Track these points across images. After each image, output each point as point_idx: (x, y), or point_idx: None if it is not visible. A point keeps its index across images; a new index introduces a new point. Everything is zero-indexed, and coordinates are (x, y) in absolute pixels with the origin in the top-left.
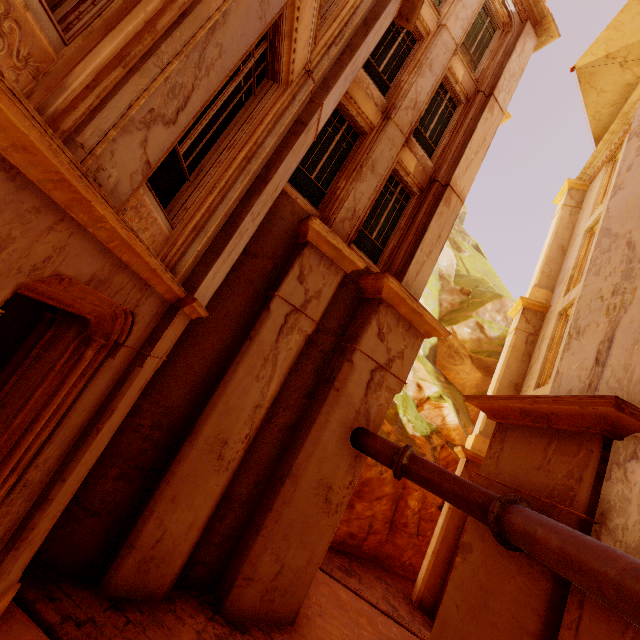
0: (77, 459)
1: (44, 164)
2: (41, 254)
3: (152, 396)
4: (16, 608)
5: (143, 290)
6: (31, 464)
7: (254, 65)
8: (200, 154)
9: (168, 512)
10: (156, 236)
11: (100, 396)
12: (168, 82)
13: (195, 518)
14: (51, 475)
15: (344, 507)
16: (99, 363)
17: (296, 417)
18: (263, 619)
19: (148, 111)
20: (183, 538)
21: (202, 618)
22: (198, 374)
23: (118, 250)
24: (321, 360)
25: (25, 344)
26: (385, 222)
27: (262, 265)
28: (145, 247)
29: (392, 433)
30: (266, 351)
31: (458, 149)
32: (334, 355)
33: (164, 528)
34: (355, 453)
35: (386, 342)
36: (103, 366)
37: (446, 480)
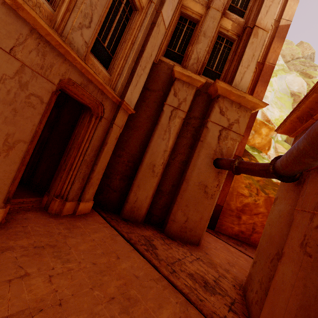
0: (99, 158)
1: (54, 39)
2: (63, 70)
3: (126, 150)
4: (95, 211)
5: (103, 95)
6: (85, 154)
7: (124, 6)
8: (114, 47)
9: (137, 191)
10: (104, 78)
11: (101, 137)
12: (82, 13)
13: (147, 194)
14: (93, 163)
15: (216, 196)
16: (97, 124)
17: (186, 157)
18: (182, 239)
19: (79, 24)
20: (144, 201)
21: (156, 232)
22: (141, 141)
23: (86, 74)
24: (194, 131)
25: (78, 120)
26: (219, 60)
27: (158, 94)
28: (93, 72)
29: (260, 181)
30: (165, 128)
31: (259, 4)
32: (200, 128)
33: (137, 196)
34: (217, 171)
35: (226, 116)
36: (98, 124)
37: (256, 165)
